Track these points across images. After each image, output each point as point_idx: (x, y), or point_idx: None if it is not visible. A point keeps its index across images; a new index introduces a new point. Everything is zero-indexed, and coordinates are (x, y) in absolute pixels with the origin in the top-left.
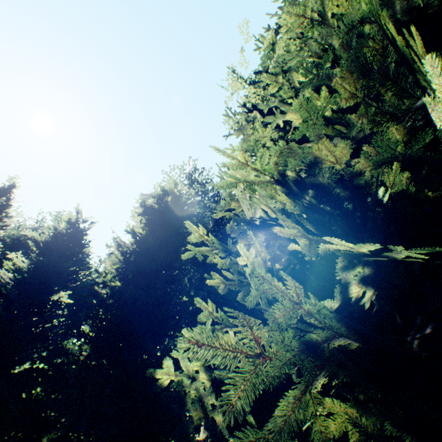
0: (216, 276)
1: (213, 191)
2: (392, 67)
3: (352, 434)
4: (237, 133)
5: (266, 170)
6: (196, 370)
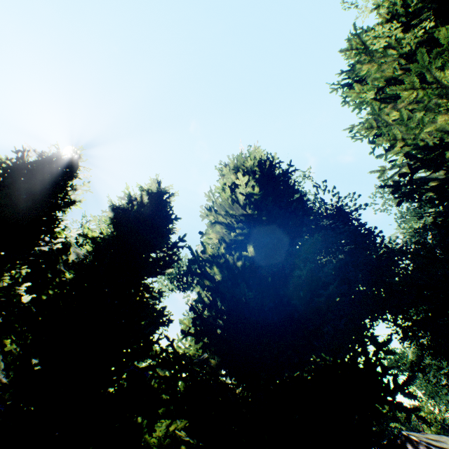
0: None
1: None
2: None
3: None
4: (369, 66)
5: None
6: None
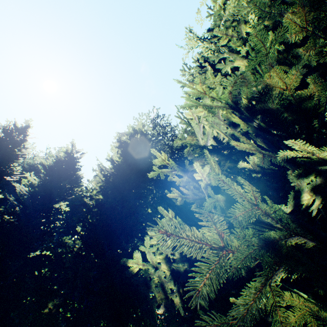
0: (175, 191)
1: (171, 132)
2: None
3: (310, 326)
4: (192, 84)
5: (221, 99)
6: (158, 262)
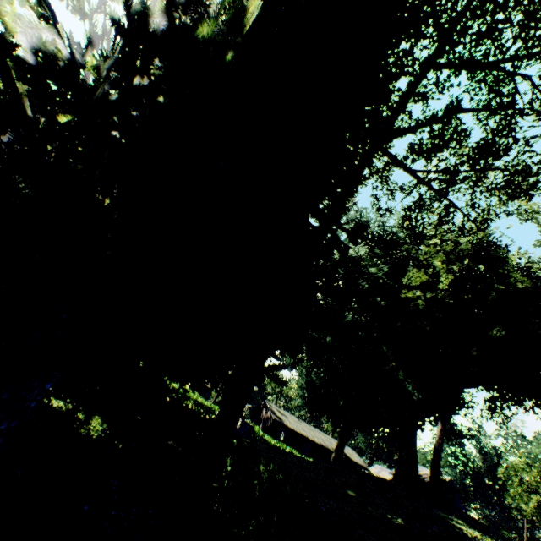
0: None
1: None
2: None
3: None
4: None
5: None
6: None
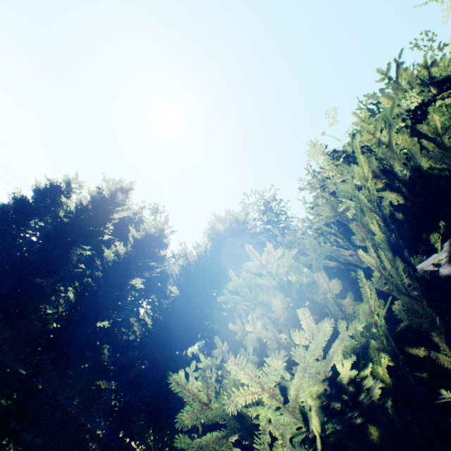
0: (238, 323)
1: (284, 223)
2: (448, 202)
3: None
4: (312, 189)
5: (278, 275)
6: None
